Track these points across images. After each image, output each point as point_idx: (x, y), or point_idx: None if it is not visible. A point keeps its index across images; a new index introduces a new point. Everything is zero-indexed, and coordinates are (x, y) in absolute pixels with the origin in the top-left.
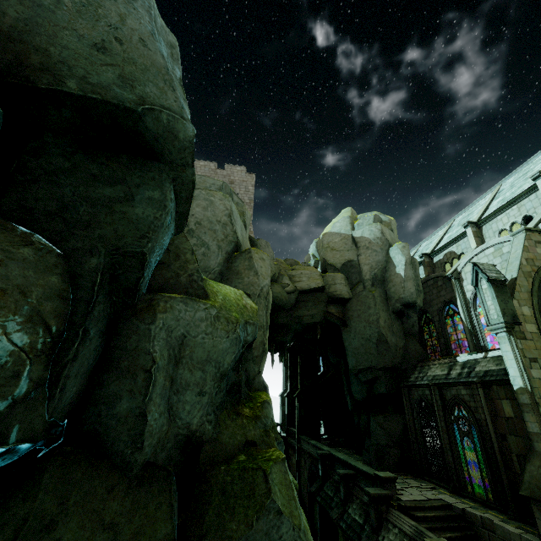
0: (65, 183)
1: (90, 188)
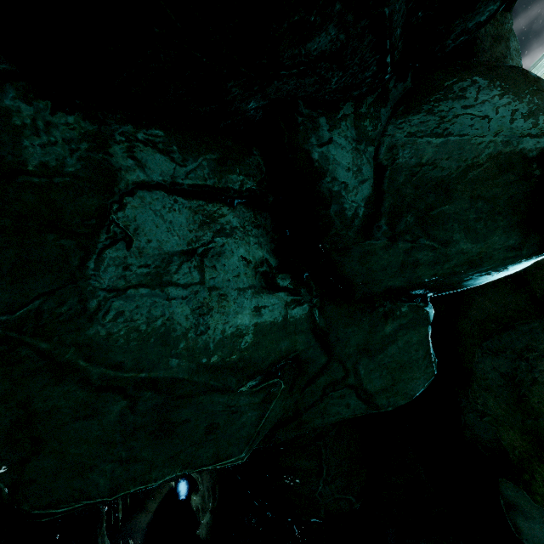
0: (486, 49)
1: (494, 49)
